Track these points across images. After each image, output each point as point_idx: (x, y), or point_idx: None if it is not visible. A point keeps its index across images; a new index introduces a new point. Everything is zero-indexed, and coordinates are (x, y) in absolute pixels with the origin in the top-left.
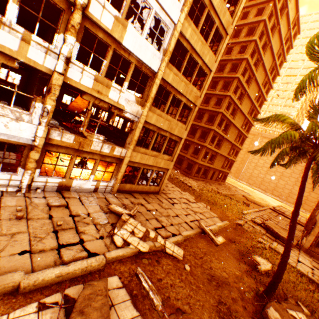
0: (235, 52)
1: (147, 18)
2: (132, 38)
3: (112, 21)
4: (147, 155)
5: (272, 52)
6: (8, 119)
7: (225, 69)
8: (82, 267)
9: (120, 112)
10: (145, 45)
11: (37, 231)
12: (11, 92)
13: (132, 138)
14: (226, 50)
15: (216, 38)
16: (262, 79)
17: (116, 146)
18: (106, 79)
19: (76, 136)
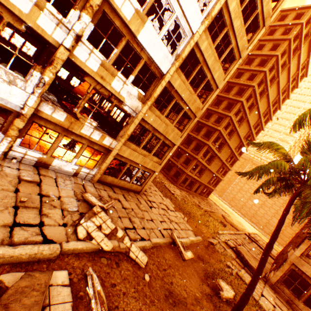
0: (244, 77)
1: (168, 20)
2: (148, 34)
3: (132, 13)
4: (136, 152)
5: (278, 87)
6: (0, 80)
7: (231, 91)
8: (31, 253)
9: (120, 104)
10: (159, 45)
11: None
12: (20, 60)
13: (126, 132)
14: (236, 74)
15: (229, 58)
16: (264, 109)
17: (108, 136)
18: (113, 68)
19: (68, 115)
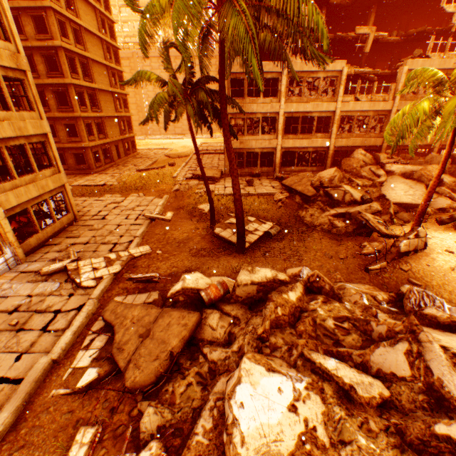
0: None
1: None
2: None
3: None
4: (21, 187)
5: None
6: None
7: None
8: (85, 316)
9: None
10: None
11: (2, 345)
12: None
13: None
14: None
15: None
16: None
17: None
18: None
19: None
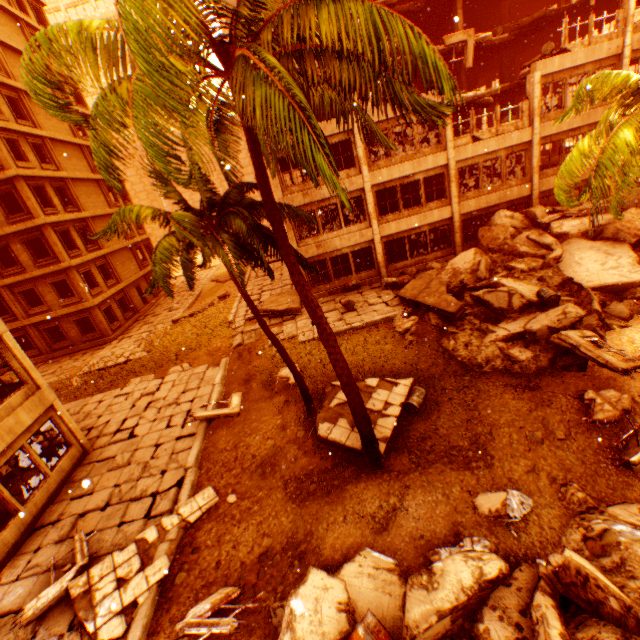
0: None
1: None
2: None
3: None
4: None
5: None
6: None
7: None
8: None
9: None
10: None
11: None
12: None
13: None
14: None
15: None
16: (22, 35)
17: None
18: None
19: None
